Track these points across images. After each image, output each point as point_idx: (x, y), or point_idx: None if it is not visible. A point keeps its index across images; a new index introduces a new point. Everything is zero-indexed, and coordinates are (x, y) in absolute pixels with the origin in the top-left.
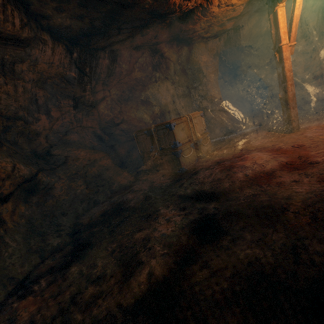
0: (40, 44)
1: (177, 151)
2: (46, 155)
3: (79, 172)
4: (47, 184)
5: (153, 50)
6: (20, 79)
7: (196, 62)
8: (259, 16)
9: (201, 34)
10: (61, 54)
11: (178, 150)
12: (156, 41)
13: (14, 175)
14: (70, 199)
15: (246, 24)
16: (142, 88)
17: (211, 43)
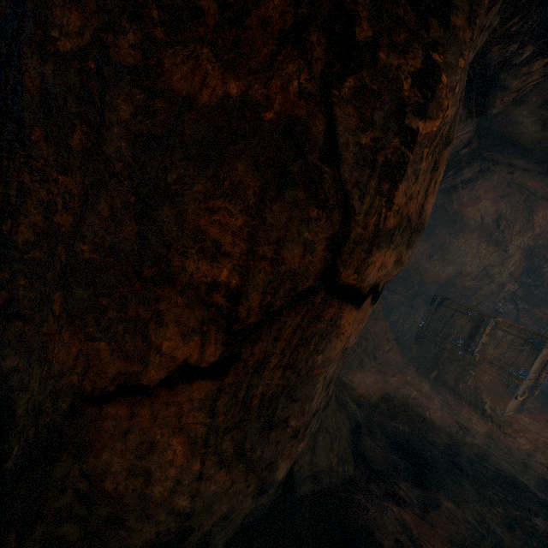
0: (472, 122)
1: (520, 384)
2: None
3: None
4: None
5: (526, 200)
6: None
7: None
8: None
9: None
10: (459, 141)
11: (522, 384)
12: None
13: None
14: None
15: None
16: (455, 230)
17: None
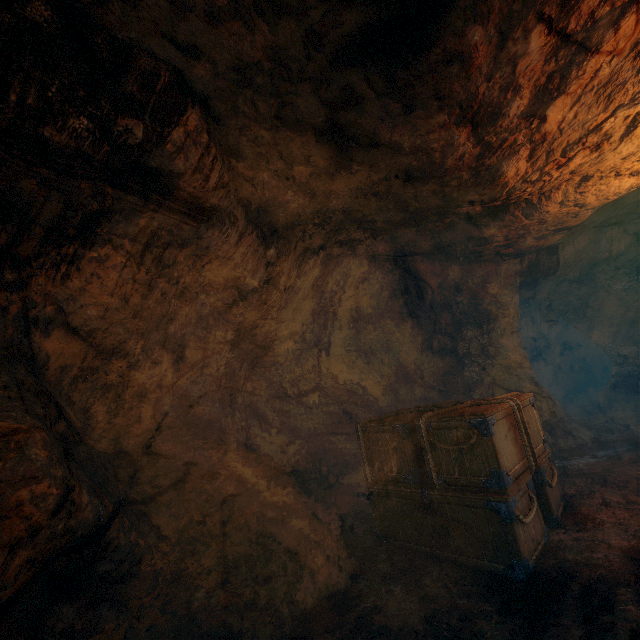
0: (227, 223)
1: (506, 500)
2: (141, 451)
3: (210, 519)
4: (123, 558)
5: (398, 265)
6: (164, 275)
7: (476, 292)
8: (596, 234)
9: (498, 248)
10: (250, 247)
11: (509, 497)
12: (410, 250)
13: (52, 528)
14: (168, 630)
15: (570, 243)
16: (363, 326)
17: (507, 265)
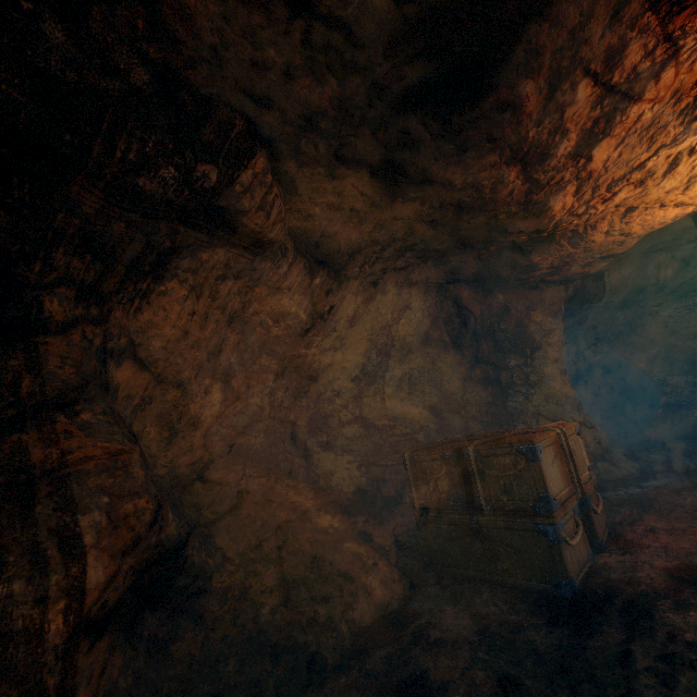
0: (279, 255)
1: (554, 522)
2: (196, 479)
3: (266, 544)
4: (197, 575)
5: (440, 292)
6: (220, 307)
7: (519, 320)
8: (643, 260)
9: (543, 275)
10: (297, 276)
11: (556, 520)
12: (453, 278)
13: (147, 540)
14: (241, 640)
15: (616, 269)
16: (404, 355)
17: (551, 292)
